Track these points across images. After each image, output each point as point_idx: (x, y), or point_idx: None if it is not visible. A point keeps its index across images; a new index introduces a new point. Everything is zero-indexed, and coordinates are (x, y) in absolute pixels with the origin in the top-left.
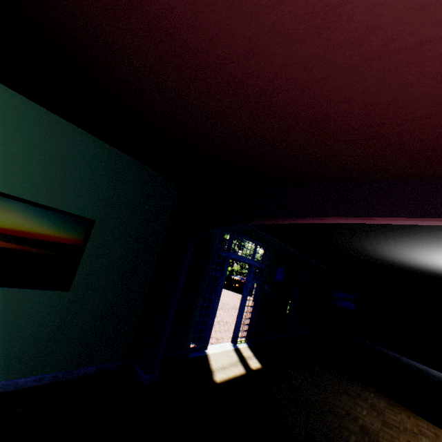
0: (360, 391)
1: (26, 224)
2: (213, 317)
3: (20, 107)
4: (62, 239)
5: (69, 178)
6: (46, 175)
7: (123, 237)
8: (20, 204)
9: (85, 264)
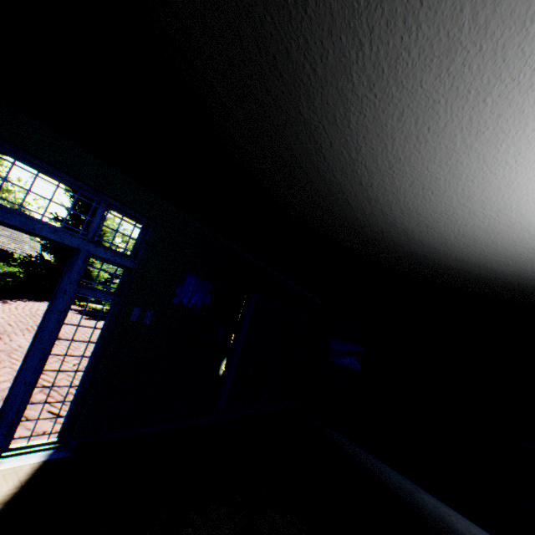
0: None
1: None
2: None
3: None
4: None
5: None
6: None
7: None
8: None
9: None
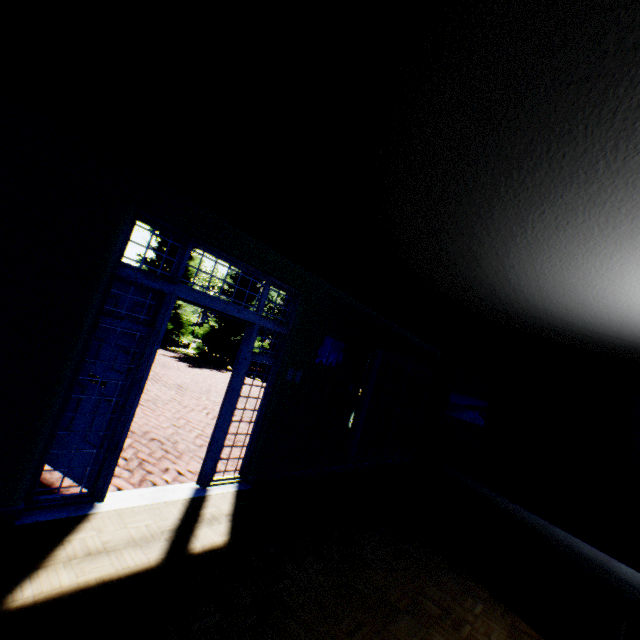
0: (451, 601)
1: None
2: (124, 428)
3: None
4: None
5: None
6: None
7: None
8: None
9: None
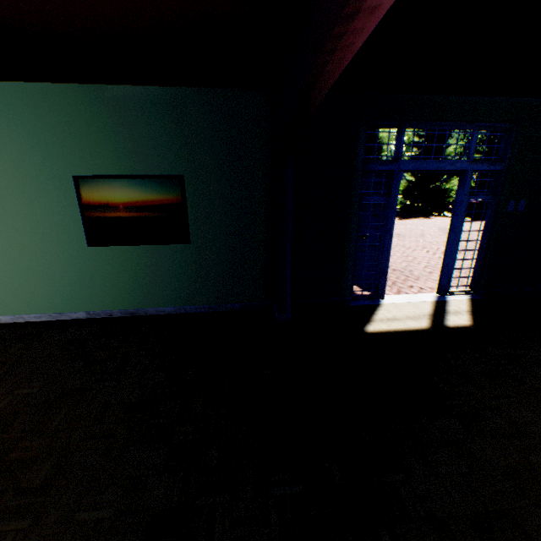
0: None
1: (136, 195)
2: (385, 260)
3: (83, 96)
4: (165, 202)
5: (144, 143)
6: (128, 149)
7: (217, 185)
8: (124, 180)
9: (193, 219)
